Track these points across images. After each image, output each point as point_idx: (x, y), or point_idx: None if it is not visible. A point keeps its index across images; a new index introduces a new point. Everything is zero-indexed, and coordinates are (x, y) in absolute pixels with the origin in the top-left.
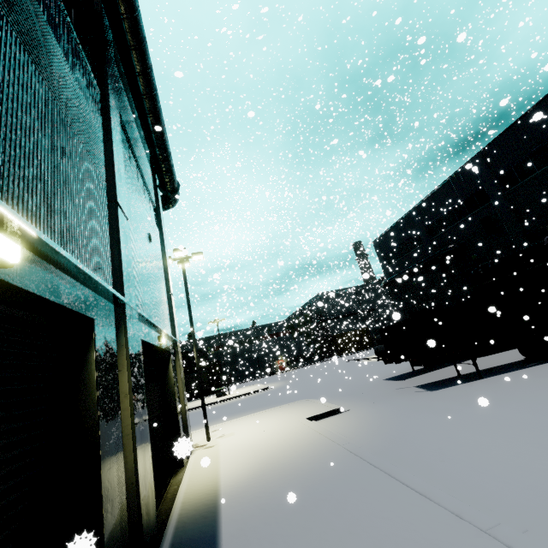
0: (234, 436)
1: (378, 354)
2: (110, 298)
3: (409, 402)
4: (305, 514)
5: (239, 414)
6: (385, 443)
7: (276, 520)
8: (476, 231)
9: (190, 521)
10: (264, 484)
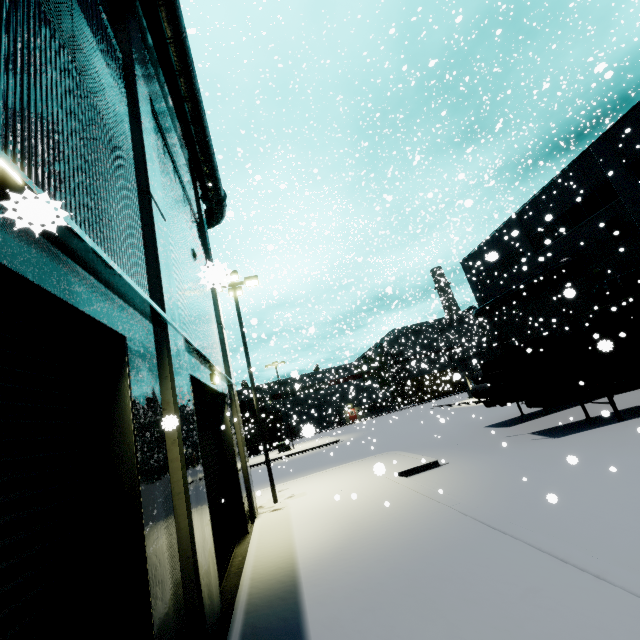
0: (306, 496)
1: (477, 396)
2: (146, 312)
3: (527, 451)
4: (420, 598)
5: (308, 471)
6: (508, 503)
7: (380, 605)
8: (599, 238)
9: (263, 603)
10: (354, 556)
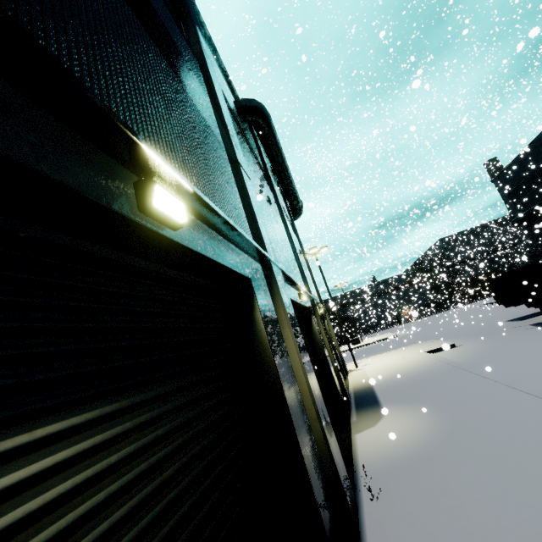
0: (373, 364)
1: (497, 300)
2: (310, 298)
3: (514, 336)
4: (415, 384)
5: (374, 354)
6: (477, 360)
7: (401, 387)
8: None
9: (360, 391)
10: (395, 379)
